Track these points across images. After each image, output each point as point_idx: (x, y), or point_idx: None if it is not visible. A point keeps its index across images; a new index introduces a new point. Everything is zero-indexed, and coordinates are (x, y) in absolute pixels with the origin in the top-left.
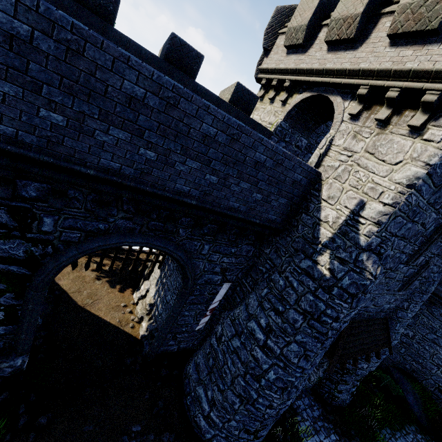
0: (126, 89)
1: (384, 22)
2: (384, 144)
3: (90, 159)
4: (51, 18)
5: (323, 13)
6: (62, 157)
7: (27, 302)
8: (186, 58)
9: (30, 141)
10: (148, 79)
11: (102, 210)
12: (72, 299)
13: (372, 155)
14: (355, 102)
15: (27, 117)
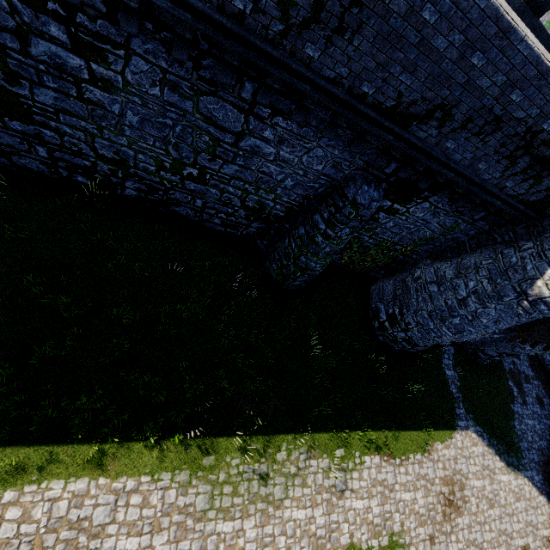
0: None
1: None
2: None
3: None
4: None
5: None
6: None
7: None
8: None
9: None
10: None
11: None
12: None
13: None
14: None
15: None
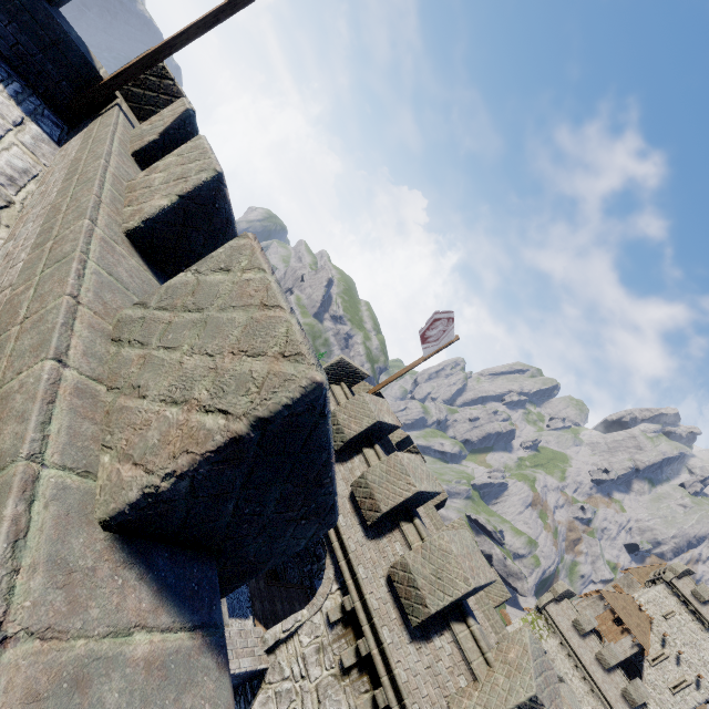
0: None
1: (397, 538)
2: (333, 700)
3: None
4: None
5: (370, 434)
6: None
7: None
8: None
9: None
10: None
11: None
12: None
13: (318, 703)
14: (341, 596)
15: None
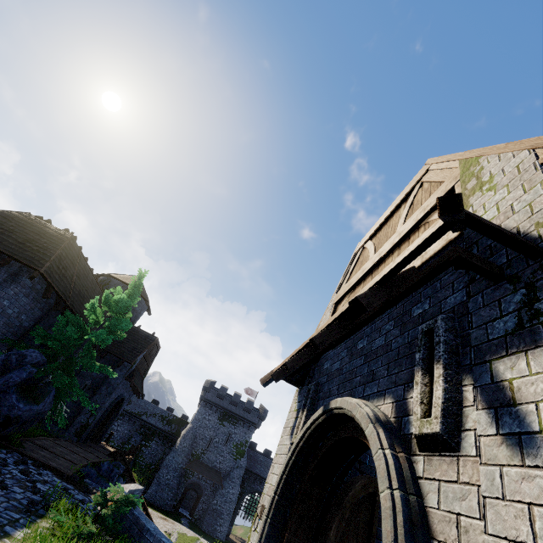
0: (260, 459)
1: None
2: None
3: (255, 470)
4: (254, 453)
5: None
6: (252, 470)
7: (238, 505)
8: (268, 452)
9: (249, 467)
10: (263, 457)
11: (254, 481)
12: (231, 538)
13: None
14: None
15: (250, 464)
